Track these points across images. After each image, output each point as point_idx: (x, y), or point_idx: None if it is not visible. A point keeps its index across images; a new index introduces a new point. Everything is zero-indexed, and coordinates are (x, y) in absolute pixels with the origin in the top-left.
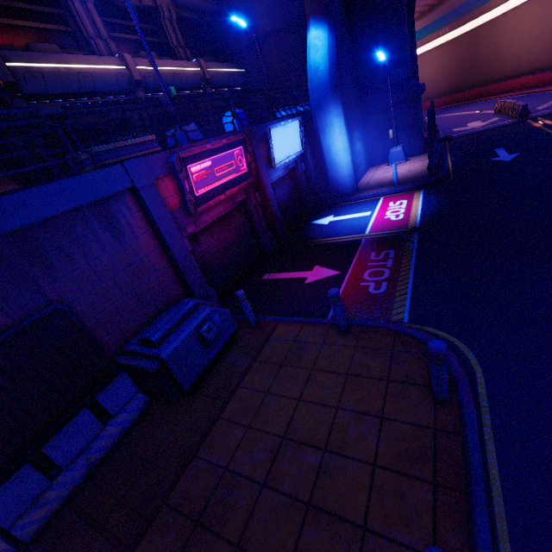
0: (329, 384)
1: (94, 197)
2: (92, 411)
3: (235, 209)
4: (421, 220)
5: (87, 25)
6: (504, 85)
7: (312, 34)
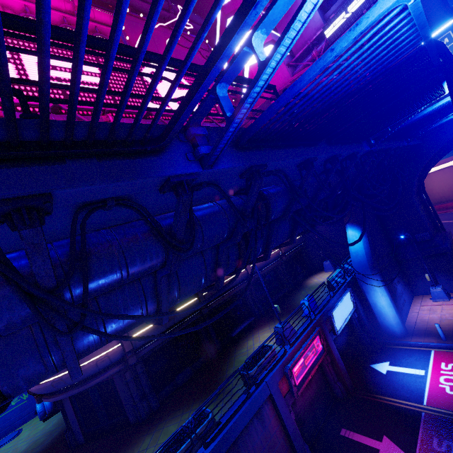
0: None
1: (257, 409)
2: None
3: None
4: None
5: None
6: None
7: (350, 233)
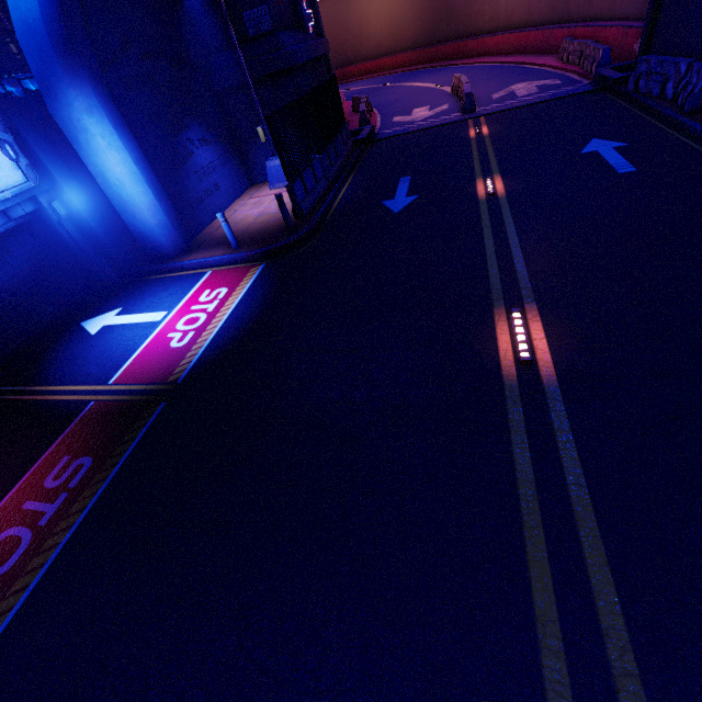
0: None
1: None
2: None
3: None
4: (198, 359)
5: None
6: (482, 44)
7: None
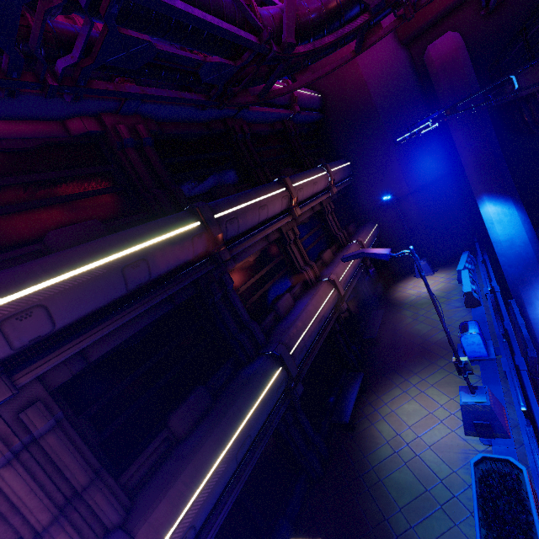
0: None
1: None
2: None
3: None
4: None
5: (299, 259)
6: None
7: (491, 210)
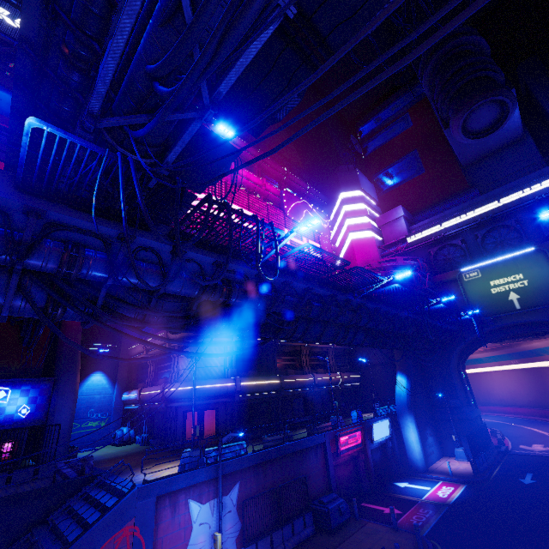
0: (386, 542)
1: (316, 443)
2: (303, 520)
3: (351, 459)
4: (454, 501)
5: (304, 362)
6: None
7: (398, 378)
